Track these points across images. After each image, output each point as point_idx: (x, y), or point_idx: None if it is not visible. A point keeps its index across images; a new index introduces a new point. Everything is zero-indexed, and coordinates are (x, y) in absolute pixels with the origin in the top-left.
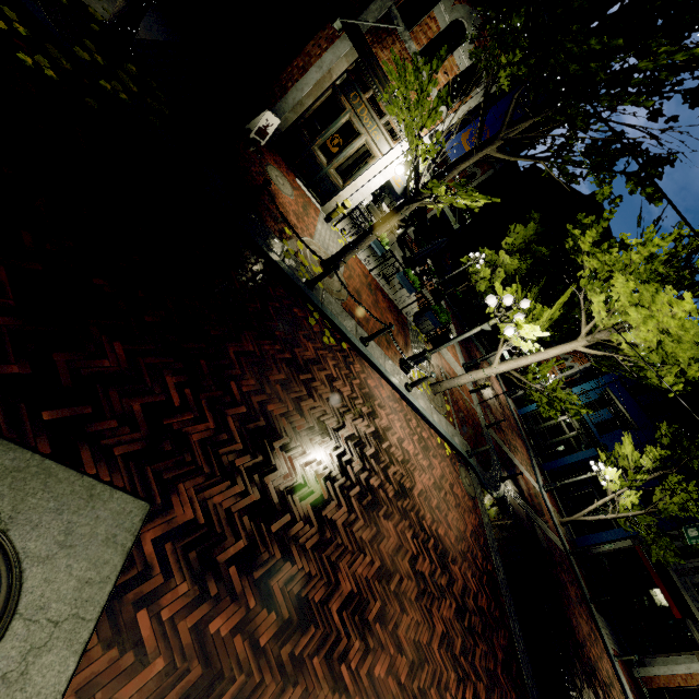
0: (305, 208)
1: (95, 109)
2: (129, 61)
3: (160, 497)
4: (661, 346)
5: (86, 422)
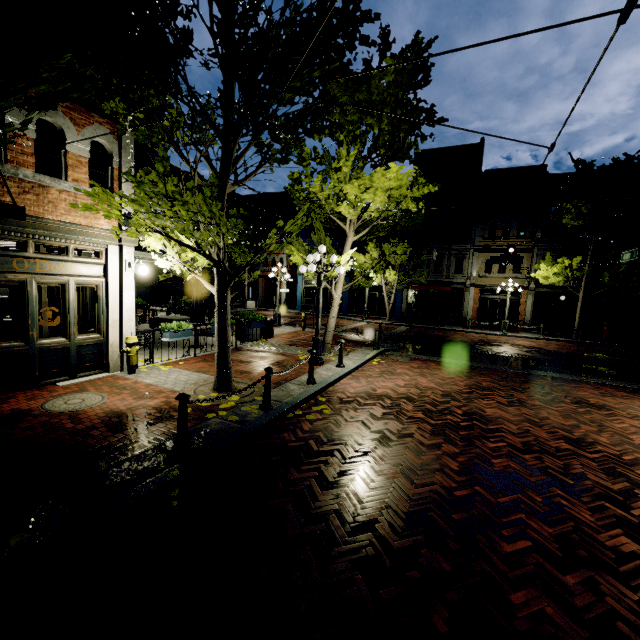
0: (117, 388)
1: None
2: None
3: (635, 561)
4: (391, 197)
5: (634, 627)
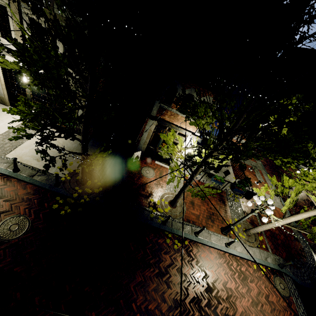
0: (160, 175)
1: (81, 211)
2: (88, 179)
3: None
4: None
5: None
